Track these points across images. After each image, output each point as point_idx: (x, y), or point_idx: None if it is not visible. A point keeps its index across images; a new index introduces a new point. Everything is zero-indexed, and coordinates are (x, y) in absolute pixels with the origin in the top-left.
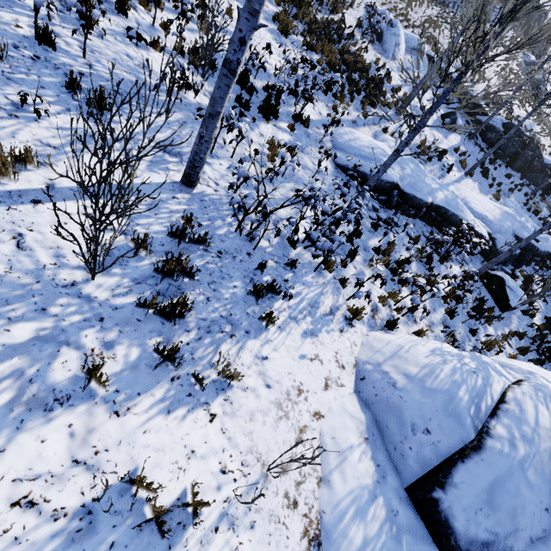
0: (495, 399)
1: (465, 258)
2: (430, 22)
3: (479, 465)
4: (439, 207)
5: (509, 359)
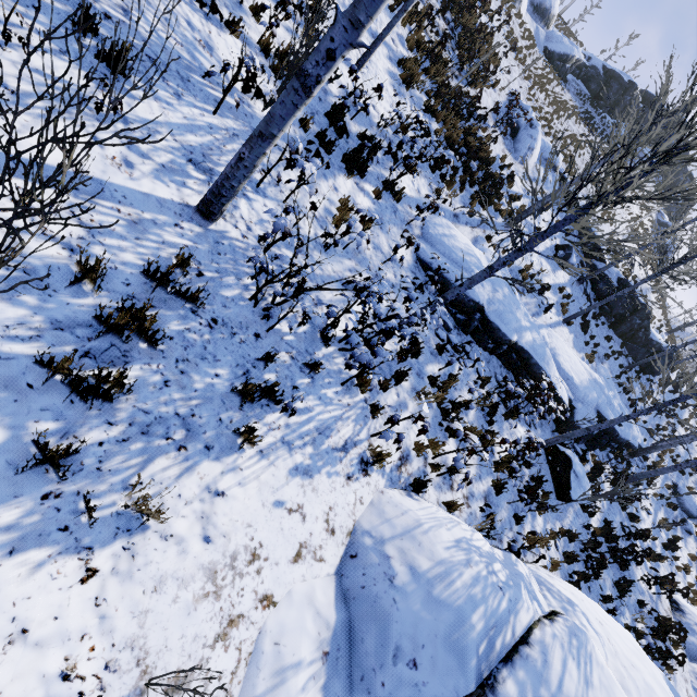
0: (517, 634)
1: (535, 421)
2: (572, 140)
3: None
4: (523, 350)
5: (550, 574)
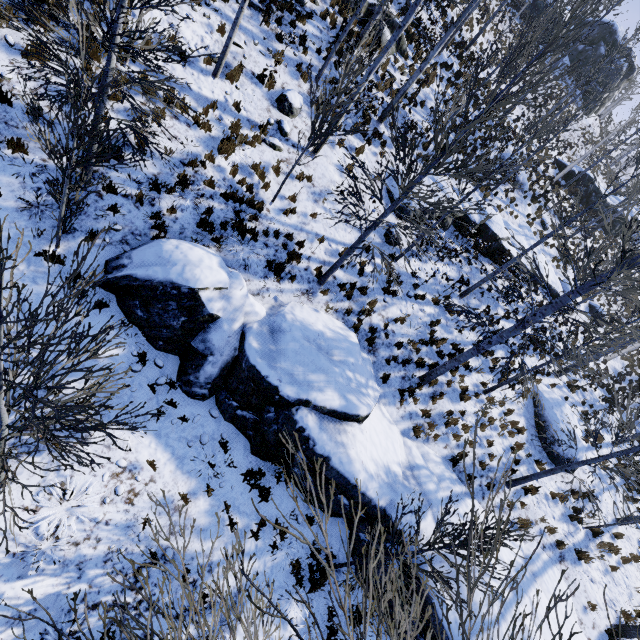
0: None
1: None
2: None
3: None
4: None
5: None
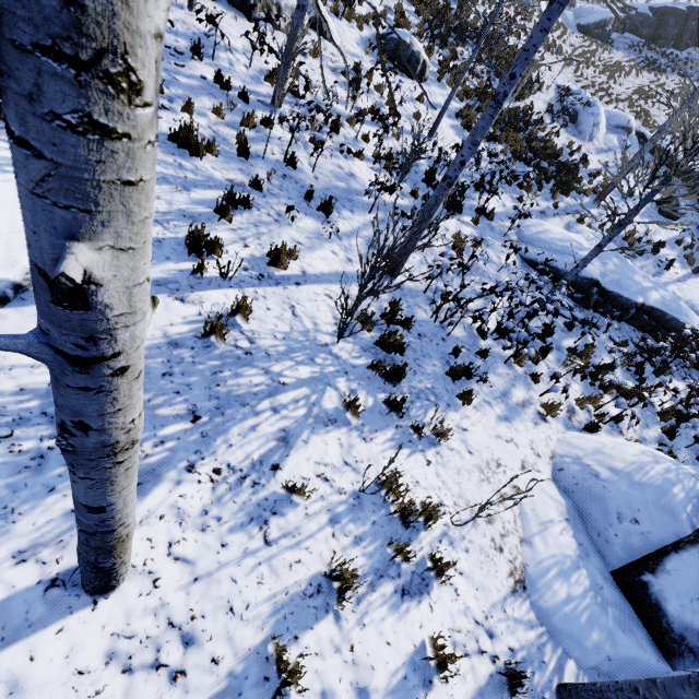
0: None
1: (692, 374)
2: (639, 93)
3: (695, 557)
4: (653, 310)
5: None
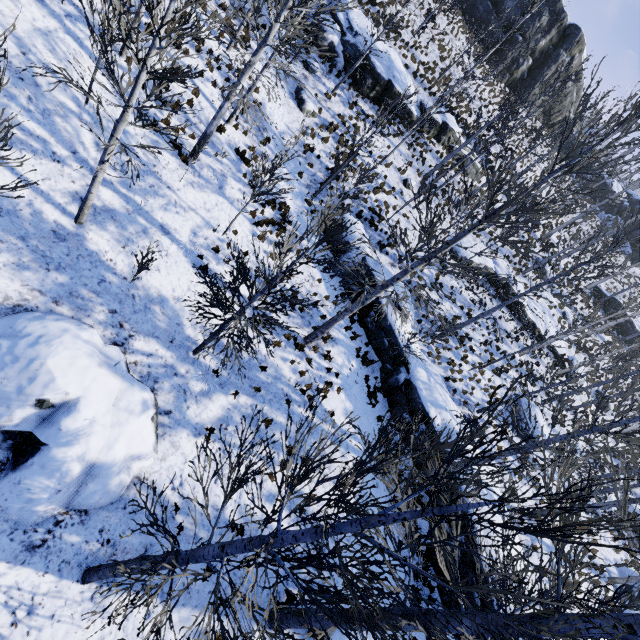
0: None
1: None
2: None
3: None
4: None
5: None
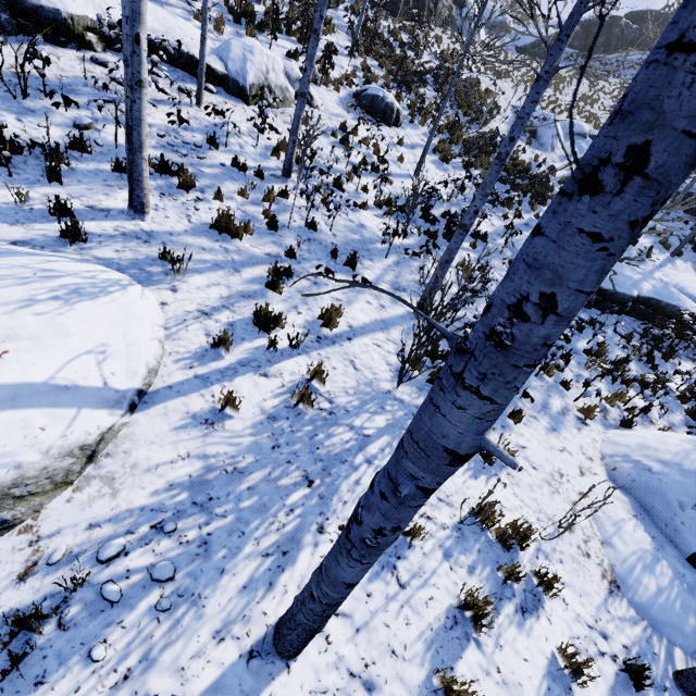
0: None
1: (695, 353)
2: (584, 99)
3: None
4: (648, 299)
5: None
